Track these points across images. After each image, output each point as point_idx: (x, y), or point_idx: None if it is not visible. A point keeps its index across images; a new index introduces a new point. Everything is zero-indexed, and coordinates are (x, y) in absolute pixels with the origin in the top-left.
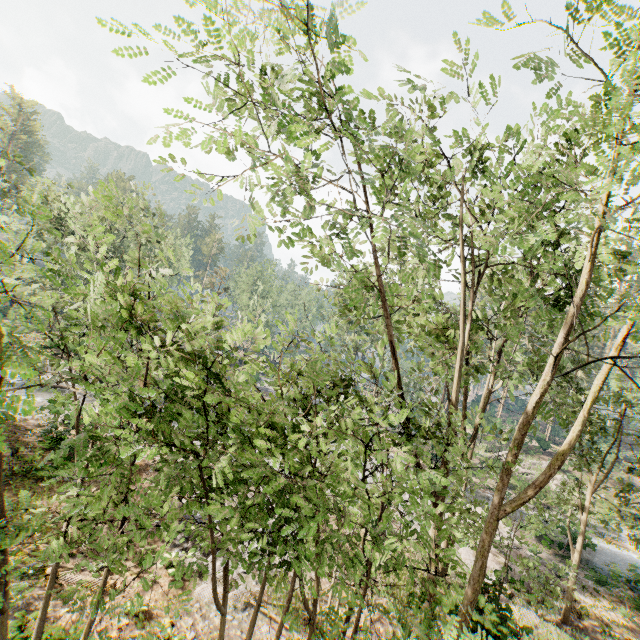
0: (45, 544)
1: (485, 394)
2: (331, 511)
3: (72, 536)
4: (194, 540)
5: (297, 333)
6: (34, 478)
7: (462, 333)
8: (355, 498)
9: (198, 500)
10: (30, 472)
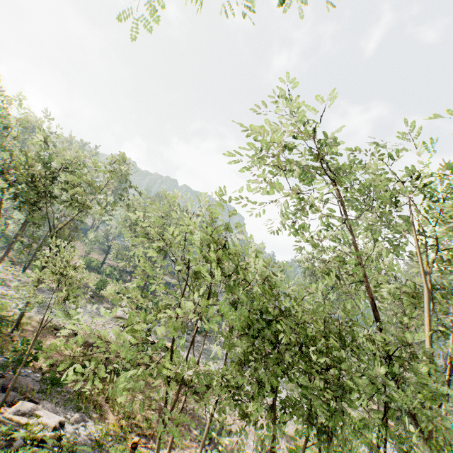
0: (126, 422)
1: (448, 355)
2: (360, 404)
3: (139, 421)
4: (213, 444)
5: (331, 283)
6: (117, 376)
7: (427, 296)
8: (380, 394)
9: (260, 389)
10: (114, 372)
